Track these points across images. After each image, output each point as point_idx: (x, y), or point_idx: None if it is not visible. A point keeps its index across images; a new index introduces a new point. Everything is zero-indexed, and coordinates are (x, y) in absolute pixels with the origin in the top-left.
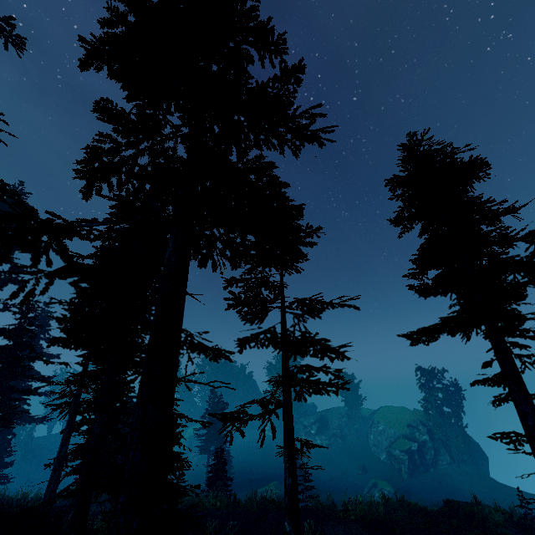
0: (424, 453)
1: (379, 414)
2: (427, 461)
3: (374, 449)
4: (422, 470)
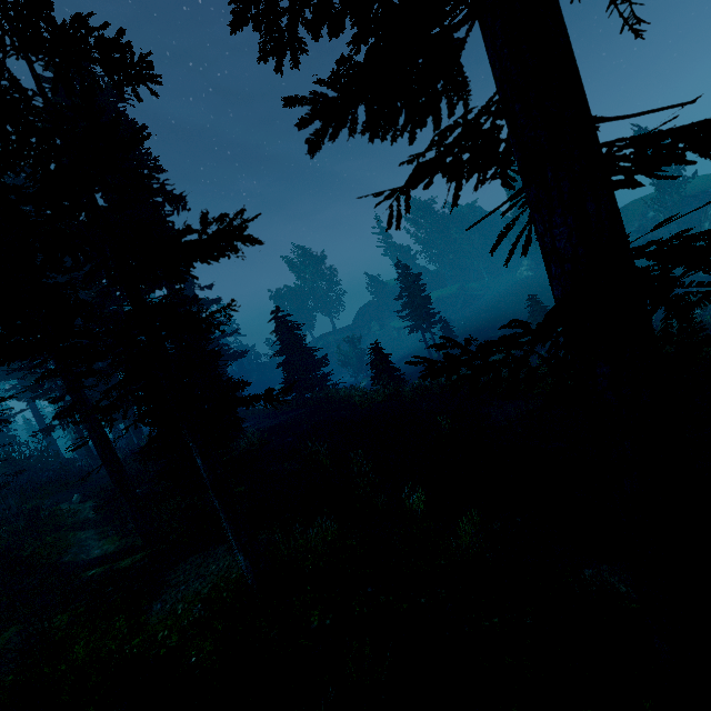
0: None
1: None
2: None
3: None
4: None
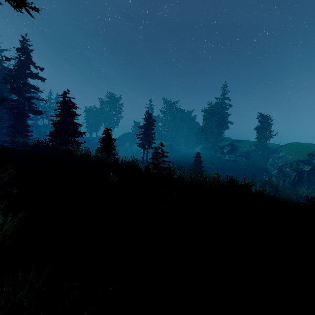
0: (314, 174)
1: (285, 146)
2: (314, 180)
3: (269, 167)
4: (306, 184)
